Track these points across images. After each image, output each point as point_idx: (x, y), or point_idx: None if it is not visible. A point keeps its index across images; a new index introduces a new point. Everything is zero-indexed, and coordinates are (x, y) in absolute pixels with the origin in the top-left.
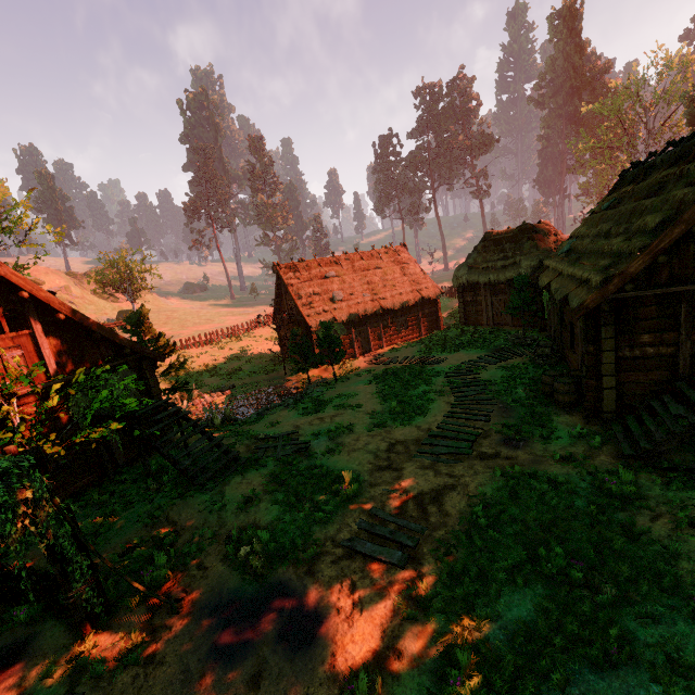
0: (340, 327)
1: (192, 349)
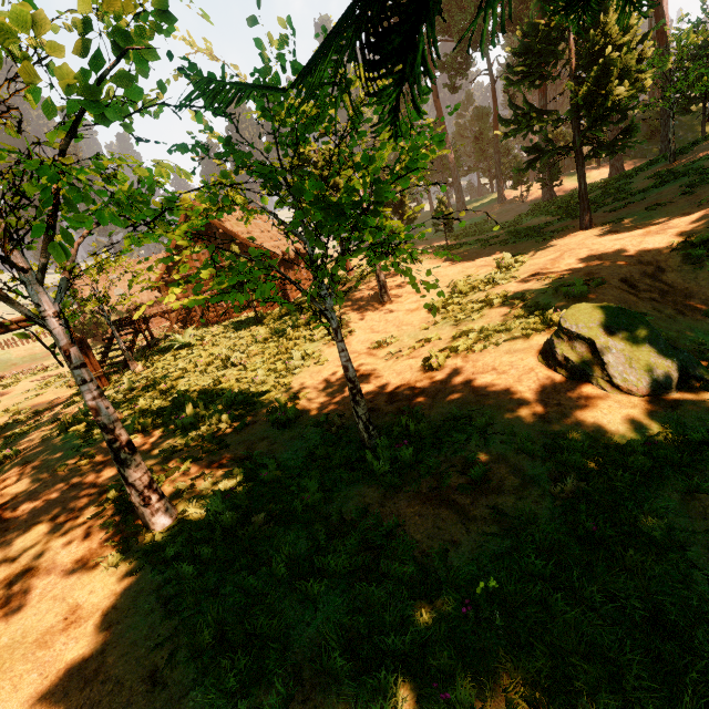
0: (123, 313)
1: (13, 348)
